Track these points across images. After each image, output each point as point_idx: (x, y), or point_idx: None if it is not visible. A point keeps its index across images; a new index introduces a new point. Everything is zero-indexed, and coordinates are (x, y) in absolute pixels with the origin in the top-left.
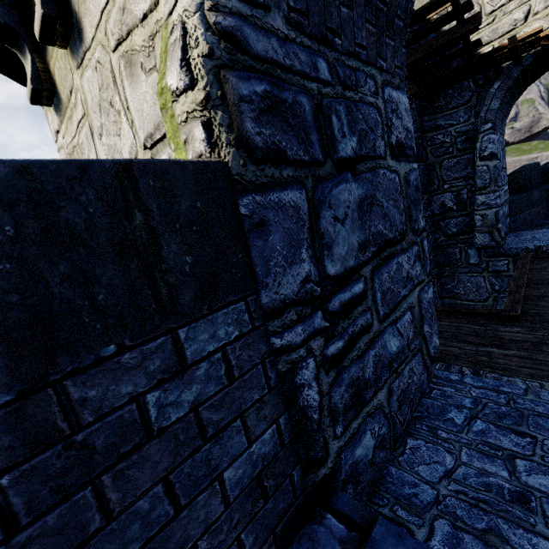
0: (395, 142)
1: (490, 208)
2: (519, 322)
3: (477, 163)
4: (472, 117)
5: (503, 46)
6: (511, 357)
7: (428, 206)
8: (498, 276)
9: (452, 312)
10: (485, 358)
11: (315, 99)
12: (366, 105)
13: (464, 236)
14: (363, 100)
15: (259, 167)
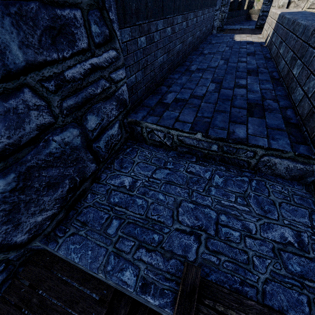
0: None
1: (224, 13)
2: None
3: None
4: None
5: None
6: None
7: None
8: None
9: None
10: None
11: None
12: None
13: None
14: None
15: None
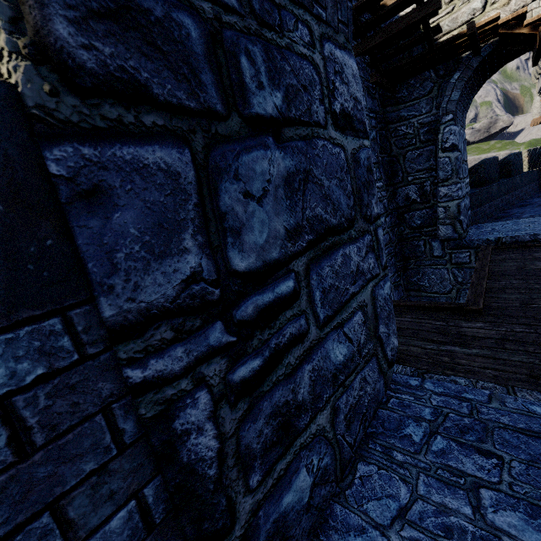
0: (339, 111)
1: (452, 199)
2: (481, 316)
3: (439, 154)
4: (433, 109)
5: (463, 33)
6: (474, 356)
7: (393, 198)
8: (461, 268)
9: (414, 307)
10: (447, 359)
11: (209, 26)
12: (297, 57)
13: (428, 228)
14: (292, 49)
15: (87, 101)
